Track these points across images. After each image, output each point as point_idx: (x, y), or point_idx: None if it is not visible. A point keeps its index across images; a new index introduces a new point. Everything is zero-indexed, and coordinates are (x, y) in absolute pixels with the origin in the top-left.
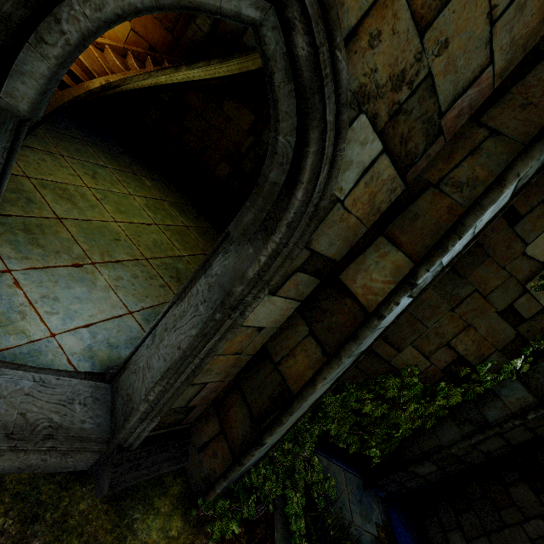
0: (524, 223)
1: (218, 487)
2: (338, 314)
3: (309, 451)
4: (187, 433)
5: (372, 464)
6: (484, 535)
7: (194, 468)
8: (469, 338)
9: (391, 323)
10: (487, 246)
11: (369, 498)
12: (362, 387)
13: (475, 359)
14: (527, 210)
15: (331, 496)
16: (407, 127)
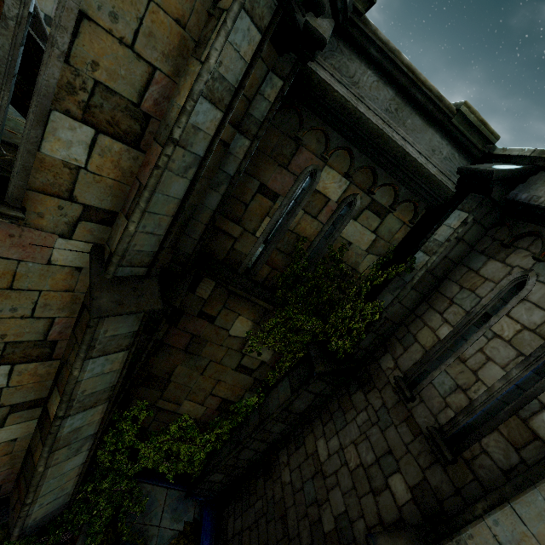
0: (220, 320)
1: (14, 532)
2: (47, 428)
3: (129, 484)
4: (6, 501)
5: (192, 480)
6: (241, 515)
7: (11, 522)
8: (224, 388)
9: (104, 415)
10: (203, 336)
11: (187, 504)
12: (164, 432)
13: (235, 398)
14: (217, 313)
15: (139, 513)
16: (20, 354)
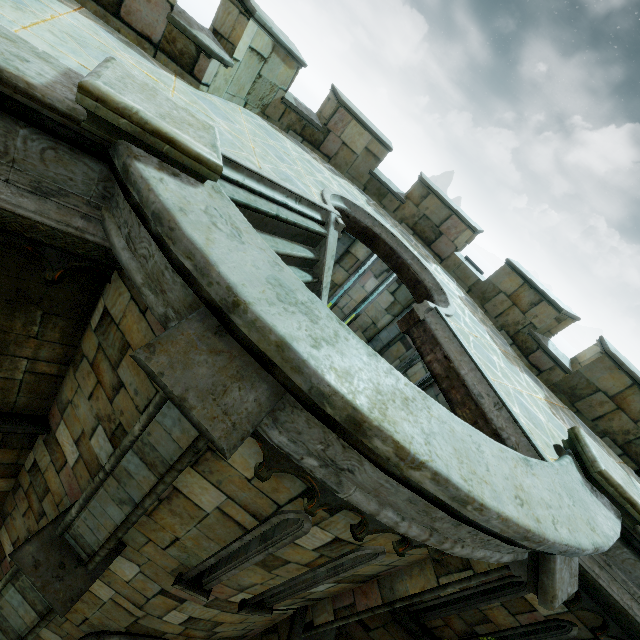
0: (375, 633)
1: None
2: None
3: None
4: None
5: None
6: None
7: None
8: None
9: None
10: (354, 636)
11: None
12: None
13: None
14: (374, 627)
15: None
16: None
